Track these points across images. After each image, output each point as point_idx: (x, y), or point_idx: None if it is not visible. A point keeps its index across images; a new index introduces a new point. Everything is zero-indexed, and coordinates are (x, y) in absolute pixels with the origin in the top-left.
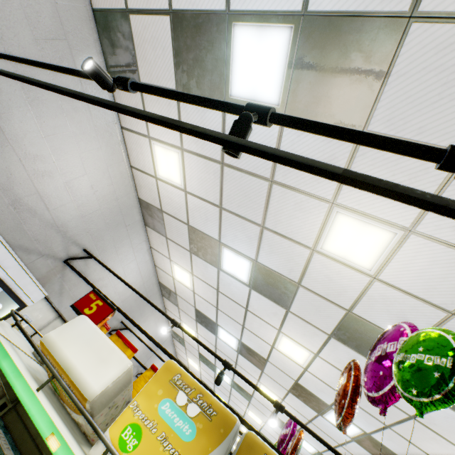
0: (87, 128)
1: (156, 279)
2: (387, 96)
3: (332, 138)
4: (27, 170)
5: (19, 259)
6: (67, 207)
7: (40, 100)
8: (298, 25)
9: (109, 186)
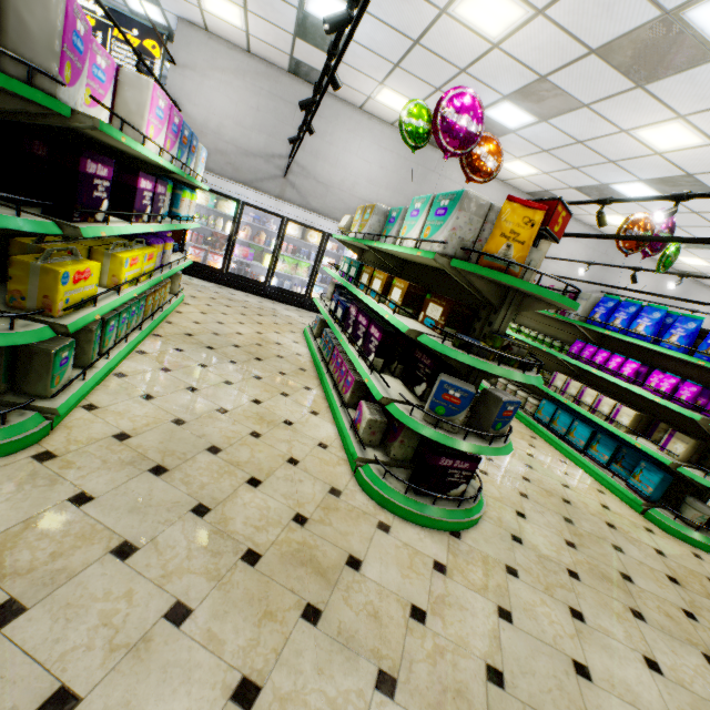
0: (346, 136)
1: (518, 194)
2: None
3: None
4: (346, 192)
5: None
6: (380, 194)
7: (318, 152)
8: None
9: (392, 156)
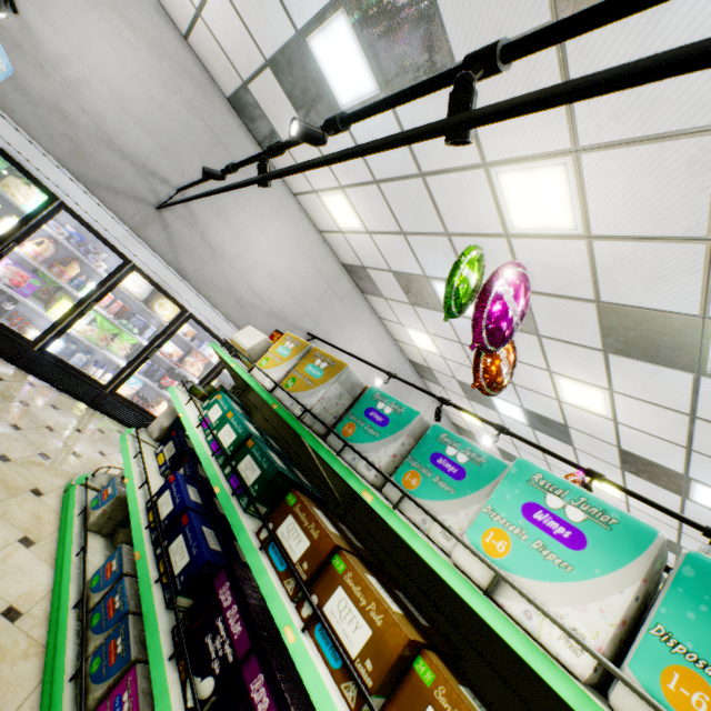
0: (265, 212)
1: (403, 357)
2: (447, 17)
3: (437, 93)
4: (236, 271)
5: None
6: (277, 294)
7: (223, 207)
8: (346, 6)
9: (306, 262)
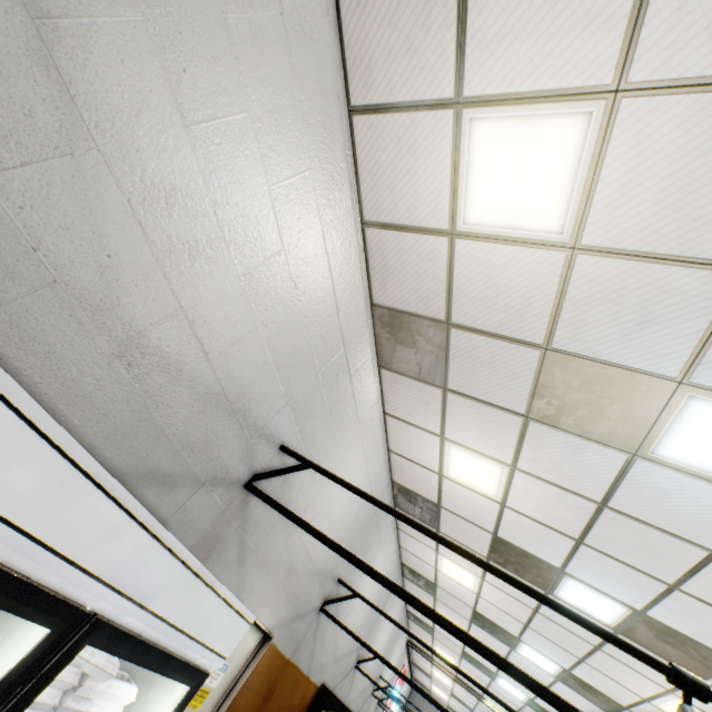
0: (284, 106)
1: (387, 477)
2: None
3: None
4: (150, 239)
5: (184, 548)
6: (246, 344)
7: None
8: None
9: (324, 279)
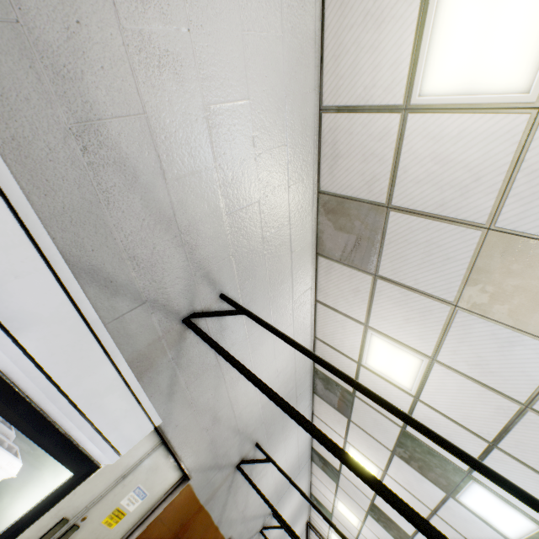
0: None
1: (310, 363)
2: None
3: None
4: (122, 26)
5: (75, 283)
6: (202, 179)
7: None
8: None
9: (281, 149)
